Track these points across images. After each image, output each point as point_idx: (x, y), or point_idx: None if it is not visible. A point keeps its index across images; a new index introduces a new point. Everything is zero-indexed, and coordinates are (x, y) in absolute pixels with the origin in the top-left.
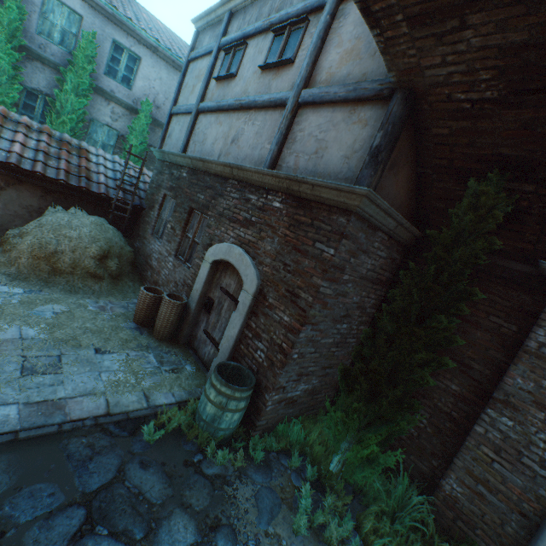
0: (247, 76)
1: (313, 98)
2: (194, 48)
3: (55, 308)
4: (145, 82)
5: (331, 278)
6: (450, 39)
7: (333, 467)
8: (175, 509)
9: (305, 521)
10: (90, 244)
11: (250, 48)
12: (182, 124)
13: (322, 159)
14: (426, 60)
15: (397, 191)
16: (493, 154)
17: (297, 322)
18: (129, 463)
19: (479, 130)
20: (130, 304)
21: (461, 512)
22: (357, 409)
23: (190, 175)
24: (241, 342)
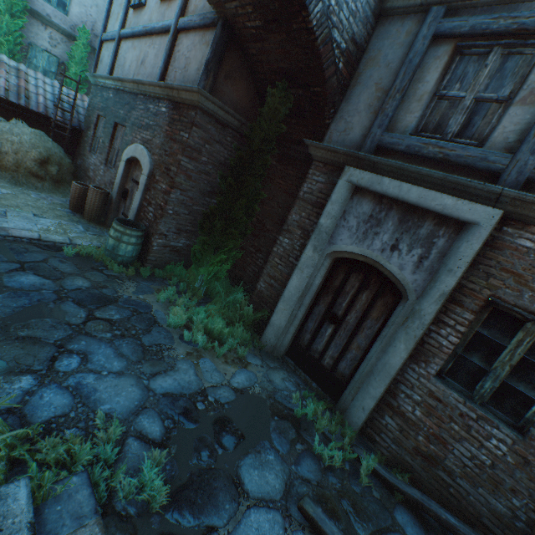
0: (152, 6)
1: (184, 25)
2: None
3: (3, 191)
4: (81, 8)
5: (190, 156)
6: None
7: (197, 284)
8: (79, 277)
9: (165, 296)
10: (30, 150)
11: None
12: (110, 50)
13: (187, 73)
14: None
15: (239, 99)
16: (279, 68)
17: (169, 187)
18: (52, 259)
19: (267, 50)
20: (68, 201)
21: (263, 298)
22: (206, 242)
23: (115, 95)
24: (142, 211)
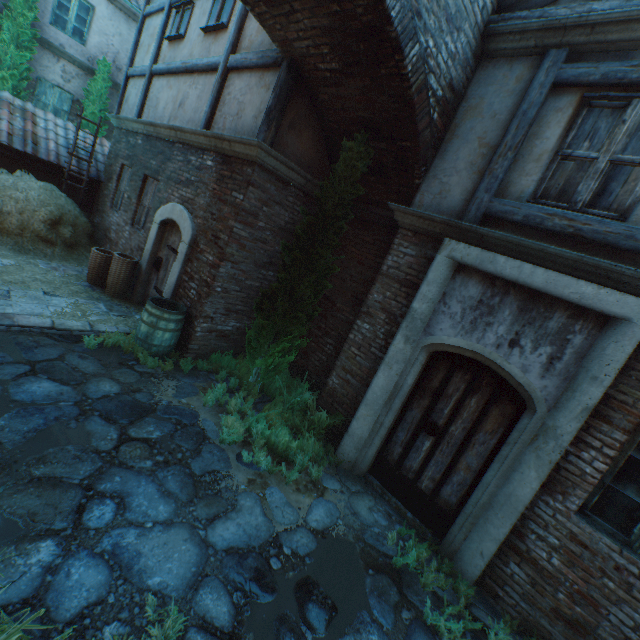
0: (194, 38)
1: (237, 64)
2: (149, 1)
3: (4, 261)
4: (102, 37)
5: (245, 222)
6: (293, 19)
7: (251, 379)
8: (105, 379)
9: (214, 399)
10: (39, 208)
11: (197, 8)
12: (138, 87)
13: (241, 120)
14: (289, 34)
15: (304, 151)
16: (357, 118)
17: (218, 259)
18: (69, 355)
19: (343, 97)
20: (85, 270)
21: (336, 397)
22: (264, 327)
23: (145, 142)
24: (181, 287)
